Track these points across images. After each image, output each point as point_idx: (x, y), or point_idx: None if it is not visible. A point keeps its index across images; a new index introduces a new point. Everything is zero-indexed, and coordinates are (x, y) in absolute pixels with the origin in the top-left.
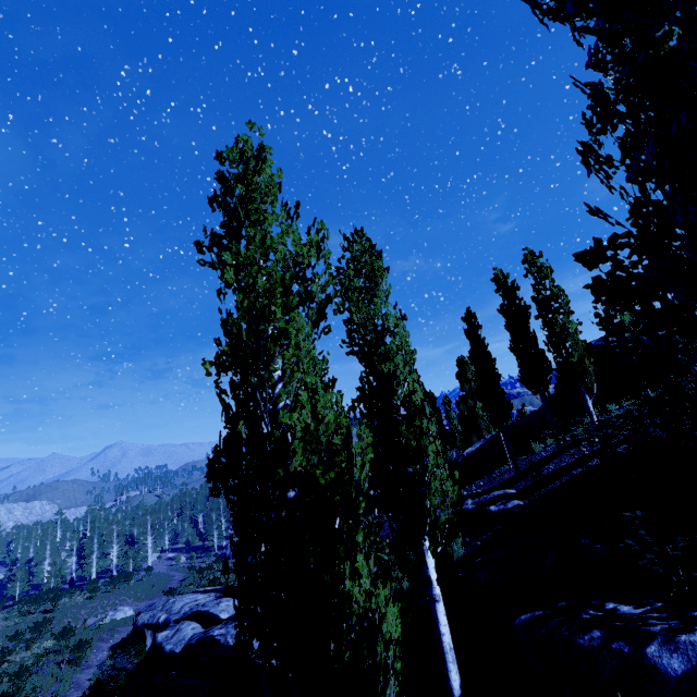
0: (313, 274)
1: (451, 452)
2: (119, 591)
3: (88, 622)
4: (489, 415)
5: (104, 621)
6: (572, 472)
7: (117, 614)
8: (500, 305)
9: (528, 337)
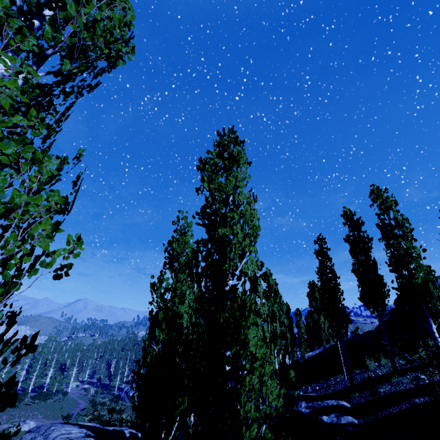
0: (96, 21)
1: (297, 354)
2: (36, 406)
3: (4, 426)
4: (329, 324)
5: (12, 429)
6: (413, 399)
7: (23, 426)
8: (346, 235)
9: (369, 262)
